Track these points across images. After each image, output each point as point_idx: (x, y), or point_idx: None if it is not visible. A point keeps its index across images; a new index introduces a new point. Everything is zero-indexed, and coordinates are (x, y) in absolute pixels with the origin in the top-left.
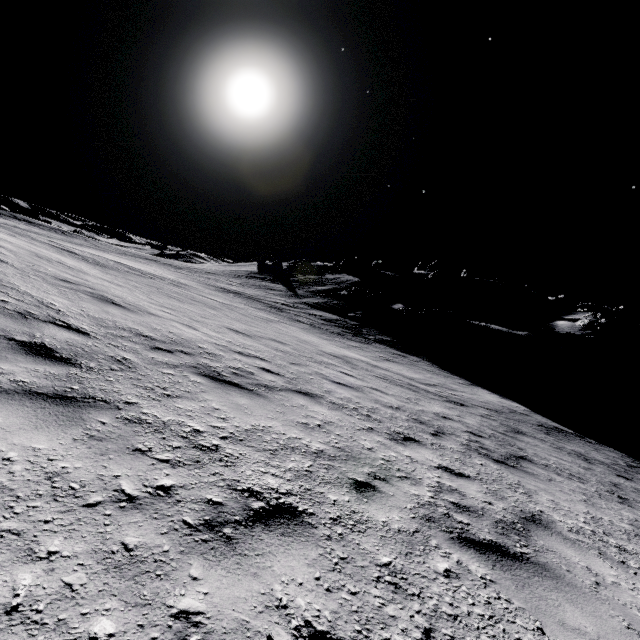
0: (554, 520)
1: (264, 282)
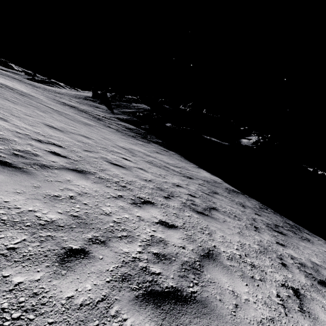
0: (220, 252)
1: (94, 103)
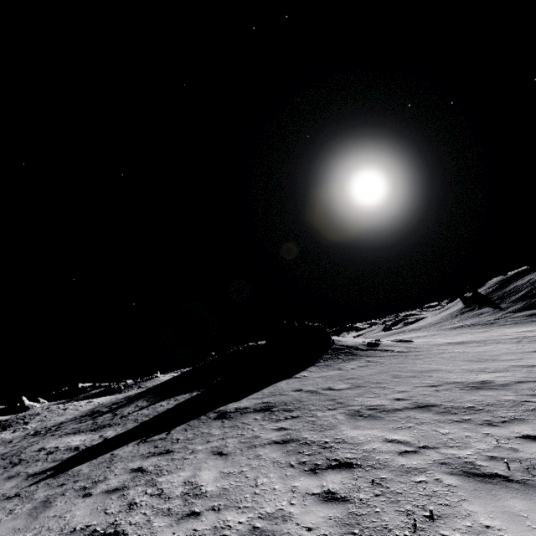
0: None
1: (473, 312)
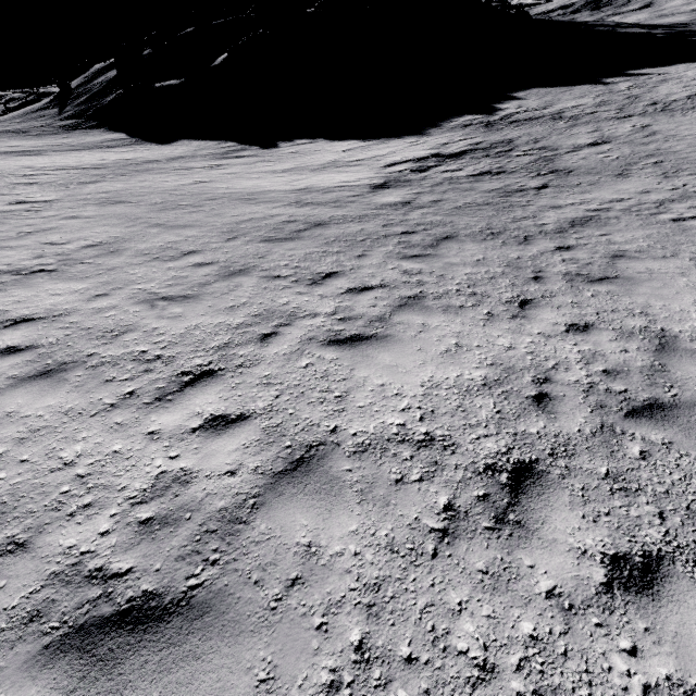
0: None
1: (44, 112)
